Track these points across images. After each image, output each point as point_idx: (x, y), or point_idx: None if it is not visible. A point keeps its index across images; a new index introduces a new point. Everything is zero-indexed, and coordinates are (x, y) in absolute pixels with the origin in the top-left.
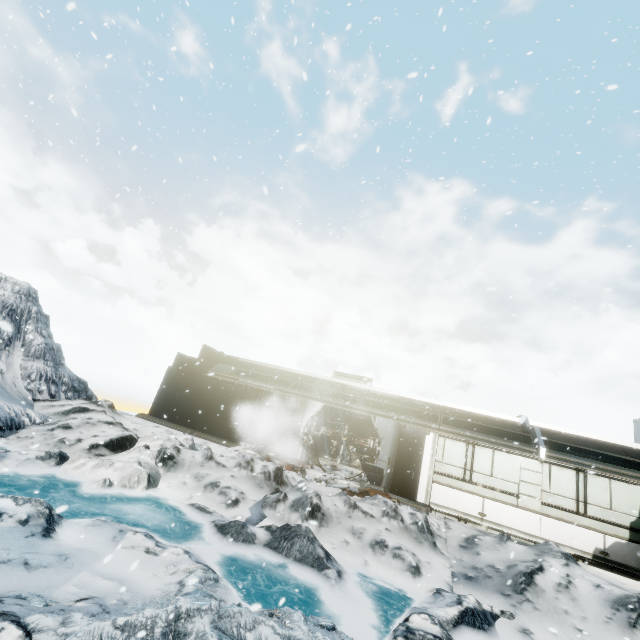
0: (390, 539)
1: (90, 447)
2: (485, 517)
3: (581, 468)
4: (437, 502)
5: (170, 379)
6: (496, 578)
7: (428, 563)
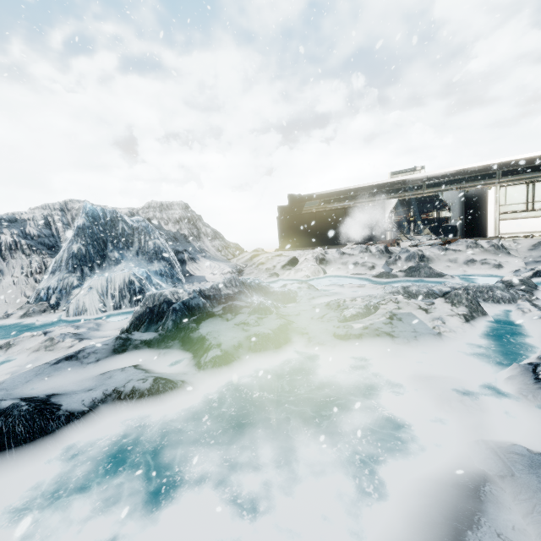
0: (476, 258)
1: (282, 267)
2: None
3: None
4: (505, 232)
5: (282, 224)
6: None
7: (506, 262)
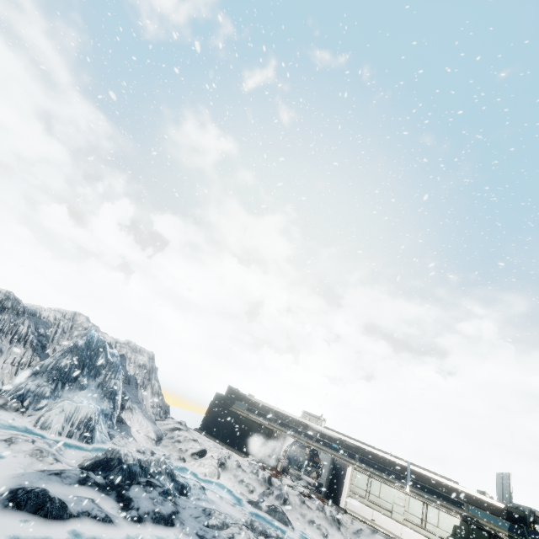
0: (317, 521)
1: (192, 454)
2: (374, 521)
3: (427, 501)
4: (350, 508)
5: (212, 408)
6: None
7: (332, 535)
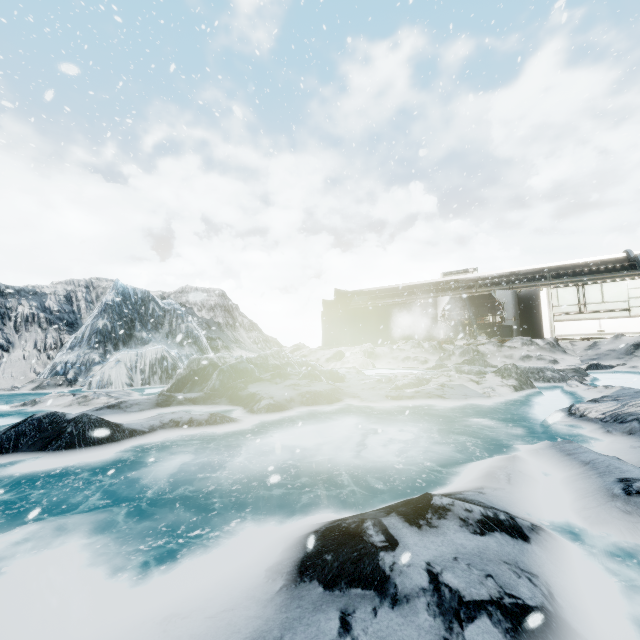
0: (532, 354)
1: (327, 360)
2: (603, 332)
3: None
4: (561, 334)
5: (326, 319)
6: (613, 354)
7: (562, 359)
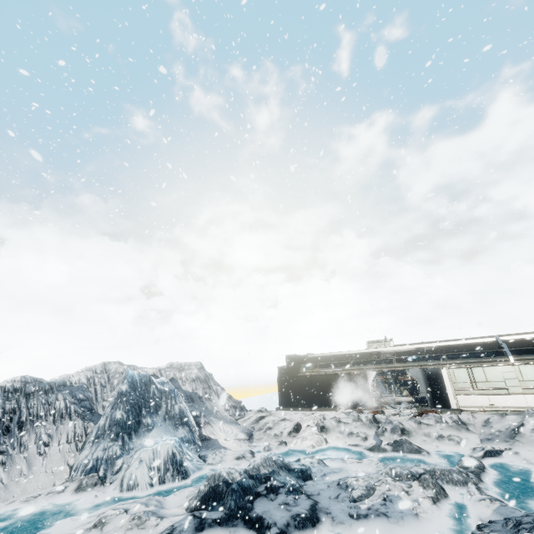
0: (444, 433)
1: (288, 434)
2: (493, 405)
3: None
4: (463, 405)
5: (281, 383)
6: (501, 435)
7: (466, 438)
